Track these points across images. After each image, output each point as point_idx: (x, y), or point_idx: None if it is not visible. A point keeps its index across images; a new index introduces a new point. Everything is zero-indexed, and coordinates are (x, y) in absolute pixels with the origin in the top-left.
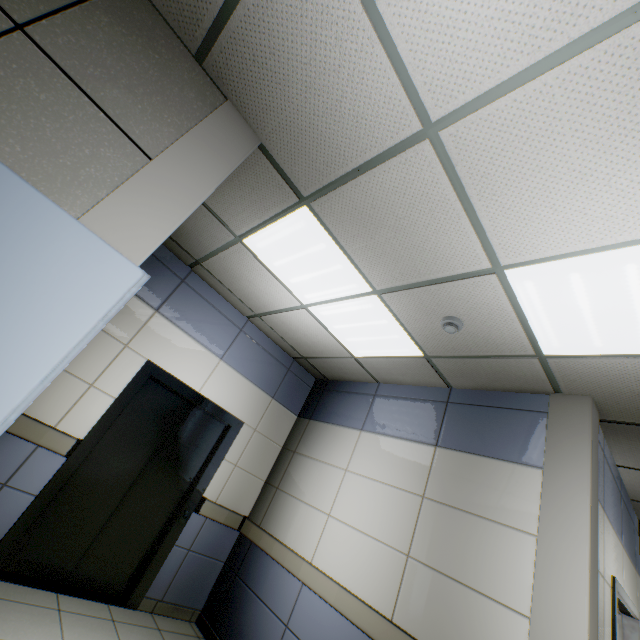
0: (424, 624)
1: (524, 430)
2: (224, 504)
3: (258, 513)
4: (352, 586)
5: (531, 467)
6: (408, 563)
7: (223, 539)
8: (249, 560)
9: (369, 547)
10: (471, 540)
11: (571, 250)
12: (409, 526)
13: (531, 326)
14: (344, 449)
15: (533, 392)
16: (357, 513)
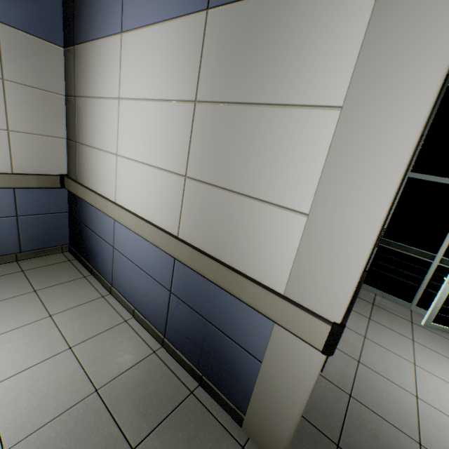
0: (203, 235)
1: None
2: (27, 172)
3: (72, 170)
4: (146, 214)
5: None
6: (186, 184)
7: (52, 198)
8: (80, 208)
9: (153, 177)
10: (249, 141)
11: None
12: (184, 145)
13: None
14: (111, 72)
15: None
16: (137, 146)
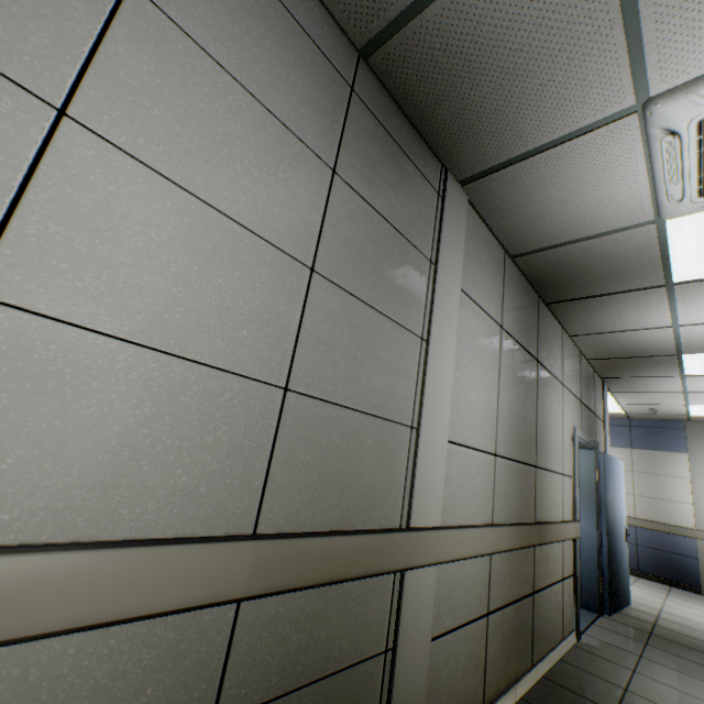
0: (650, 515)
1: (675, 438)
2: None
3: None
4: None
5: (681, 453)
6: (635, 497)
7: None
8: None
9: None
10: (662, 484)
11: None
12: (630, 484)
13: (689, 412)
14: None
15: (676, 420)
16: None
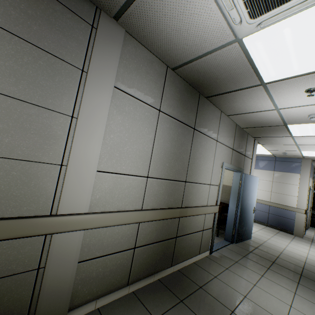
0: (277, 201)
1: (295, 166)
2: None
3: None
4: (259, 198)
5: (297, 174)
6: (271, 193)
7: None
8: None
9: (261, 192)
10: (285, 187)
11: (314, 151)
12: (270, 187)
13: (302, 154)
14: None
15: (297, 158)
16: None
